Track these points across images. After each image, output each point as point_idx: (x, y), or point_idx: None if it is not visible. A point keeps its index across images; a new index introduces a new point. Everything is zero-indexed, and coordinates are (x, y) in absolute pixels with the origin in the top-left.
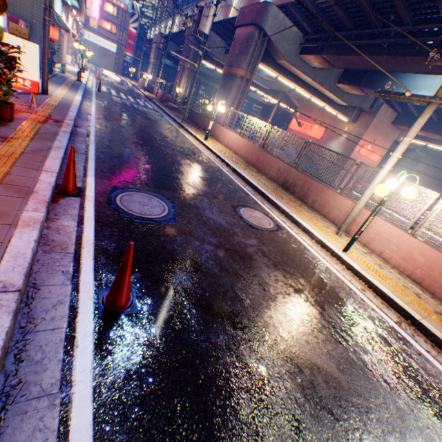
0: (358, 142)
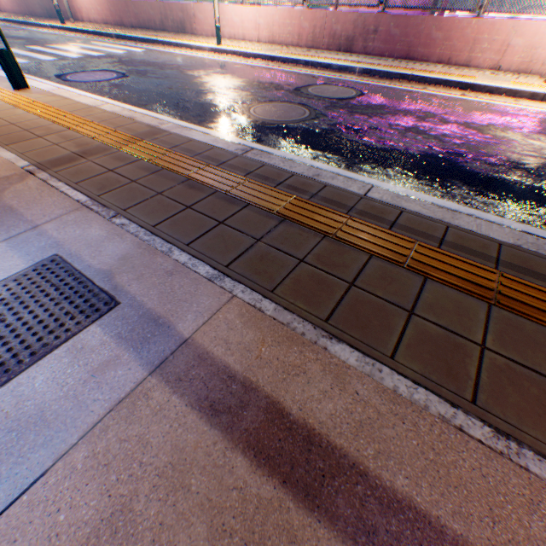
0: None
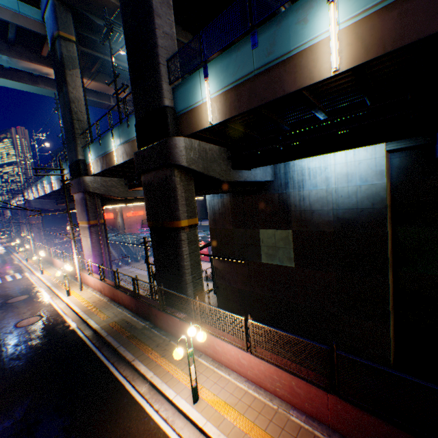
0: (123, 213)
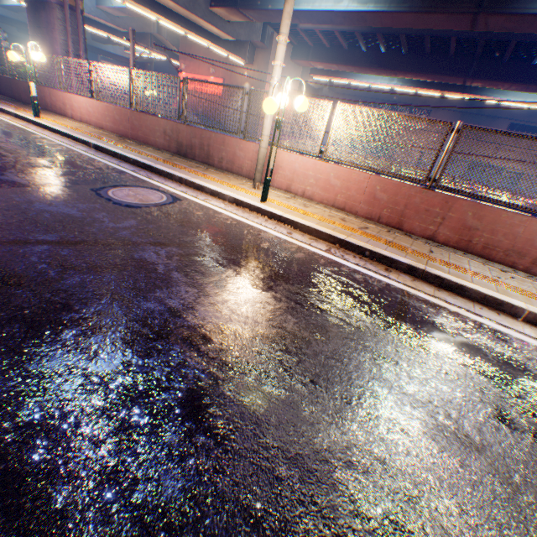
0: (265, 89)
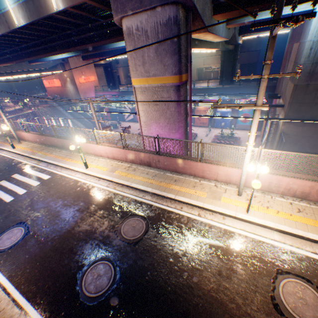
0: (75, 79)
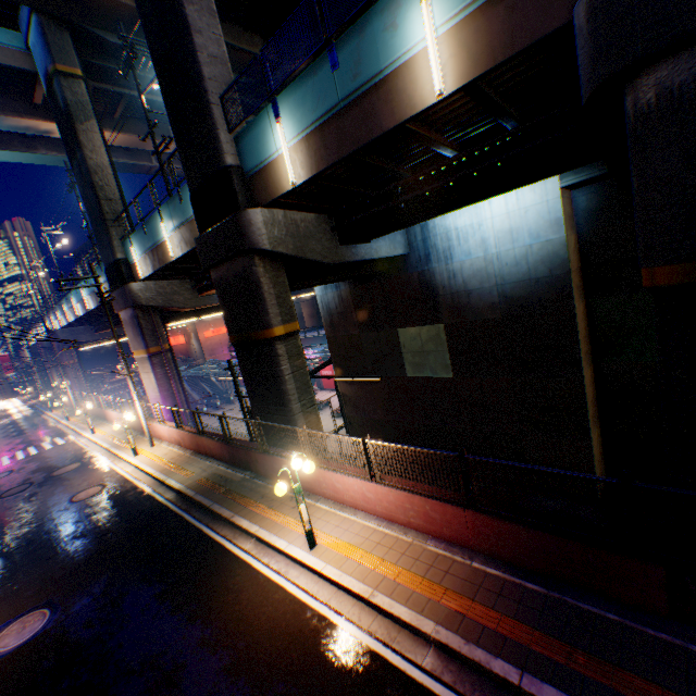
0: (199, 333)
